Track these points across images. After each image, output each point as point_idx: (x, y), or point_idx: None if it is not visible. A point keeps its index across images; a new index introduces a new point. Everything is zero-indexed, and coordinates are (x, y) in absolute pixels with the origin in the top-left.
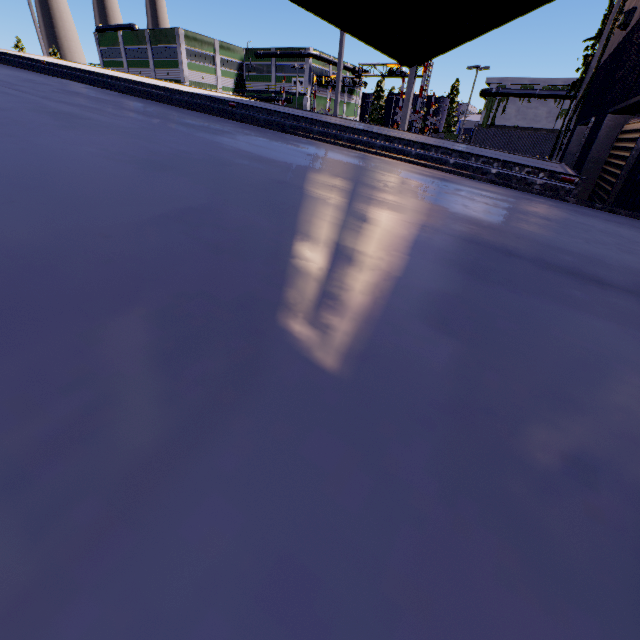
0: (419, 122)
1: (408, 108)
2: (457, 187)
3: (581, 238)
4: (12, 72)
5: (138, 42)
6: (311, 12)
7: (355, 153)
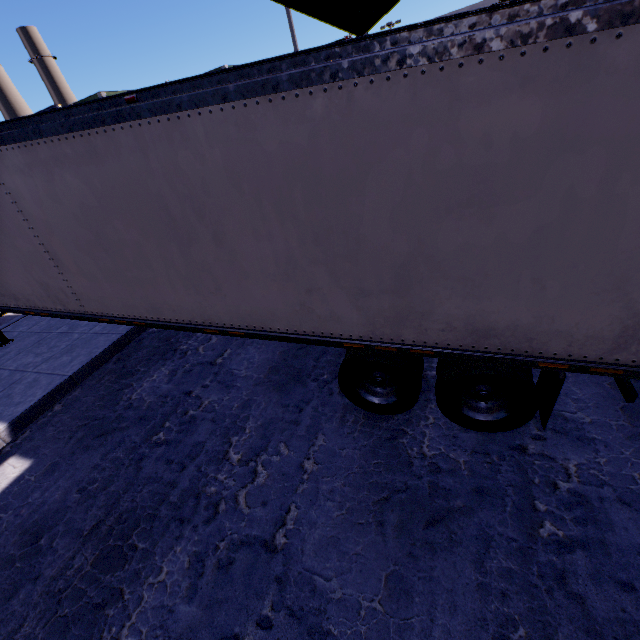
0: None
1: None
2: None
3: None
4: None
5: None
6: (303, 12)
7: None
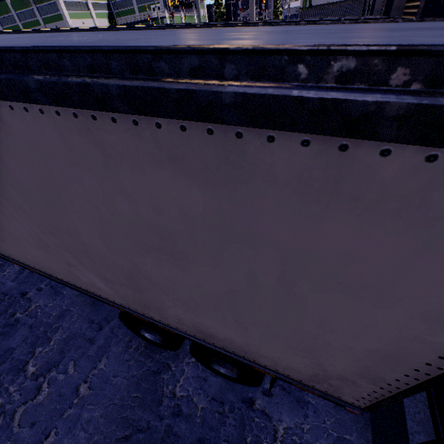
0: (257, 18)
1: (253, 6)
2: (344, 26)
3: (414, 26)
4: (37, 34)
5: (25, 5)
6: None
7: (275, 26)
